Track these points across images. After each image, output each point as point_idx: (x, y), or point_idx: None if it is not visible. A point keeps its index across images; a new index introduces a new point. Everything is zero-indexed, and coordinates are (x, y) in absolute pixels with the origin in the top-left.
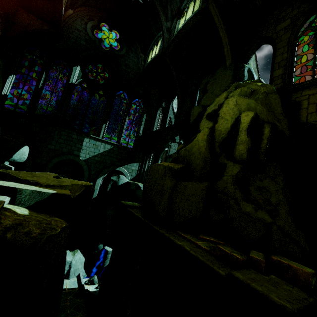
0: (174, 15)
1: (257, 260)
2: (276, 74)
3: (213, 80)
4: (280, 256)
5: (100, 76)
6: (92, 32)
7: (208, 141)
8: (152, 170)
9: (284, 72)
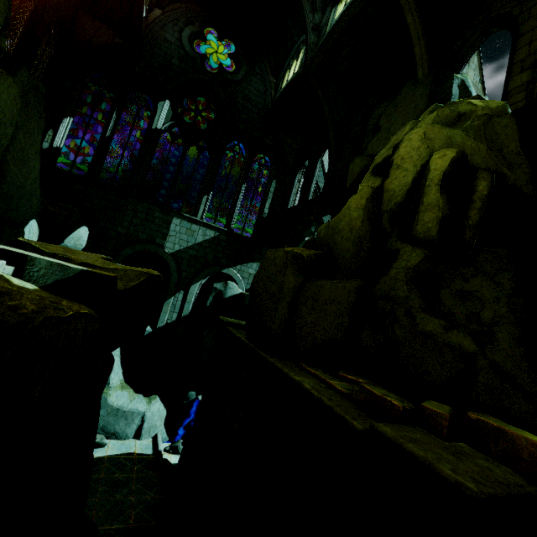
0: None
1: (435, 413)
2: (515, 83)
3: (391, 108)
4: (487, 415)
5: (202, 117)
6: (190, 45)
7: (368, 210)
8: (266, 260)
9: (532, 77)
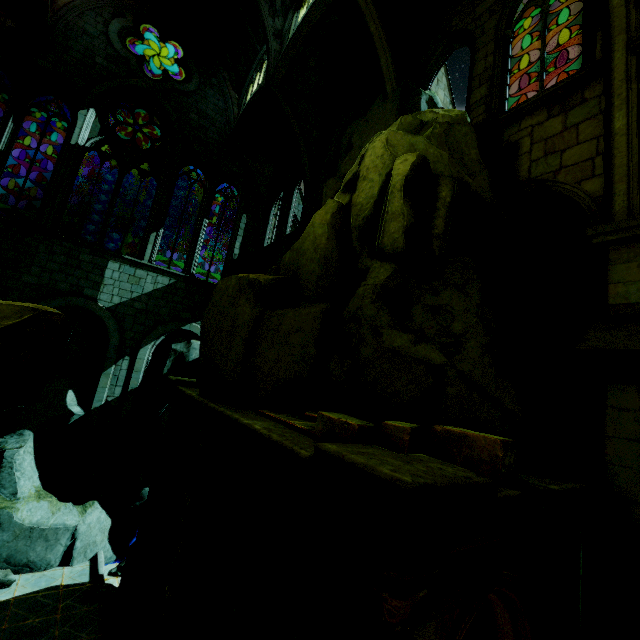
0: (289, 4)
1: (396, 429)
2: (476, 96)
3: (363, 125)
4: (455, 427)
5: (143, 133)
6: (122, 42)
7: (334, 226)
8: (217, 292)
9: (489, 91)
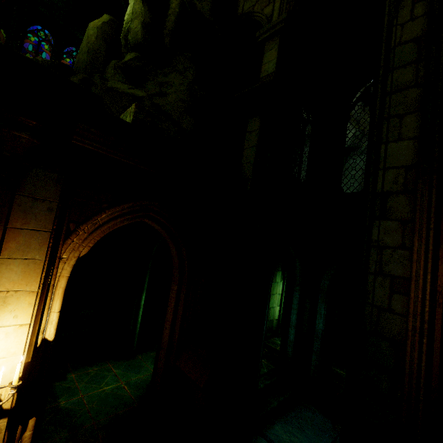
0: None
1: None
2: None
3: None
4: None
5: None
6: None
7: (103, 31)
8: None
9: None
